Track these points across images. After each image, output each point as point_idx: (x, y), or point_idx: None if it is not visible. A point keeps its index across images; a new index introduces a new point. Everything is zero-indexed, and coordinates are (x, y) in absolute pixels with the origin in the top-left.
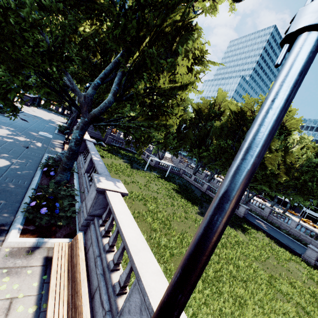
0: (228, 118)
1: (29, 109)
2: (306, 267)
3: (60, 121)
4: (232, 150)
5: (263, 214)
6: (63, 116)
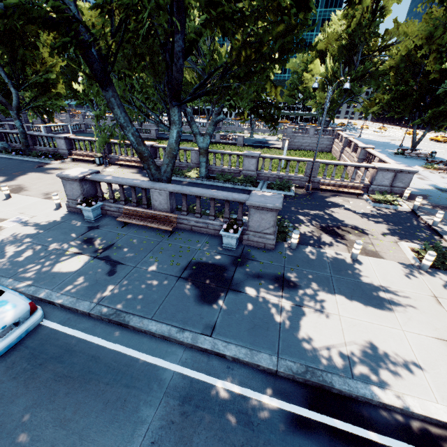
0: None
1: None
2: (192, 144)
3: None
4: None
5: None
6: None
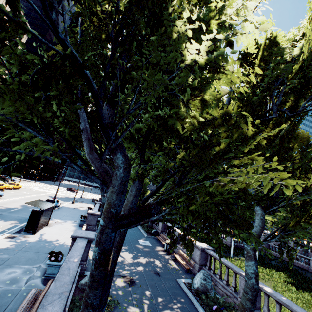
0: None
1: None
2: None
3: None
4: None
5: None
6: None
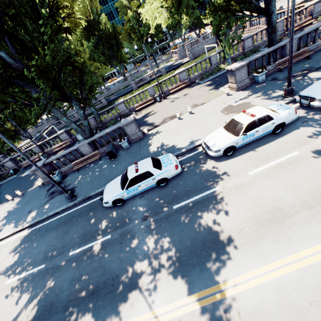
0: None
1: None
2: (138, 89)
3: None
4: None
5: (106, 95)
6: None
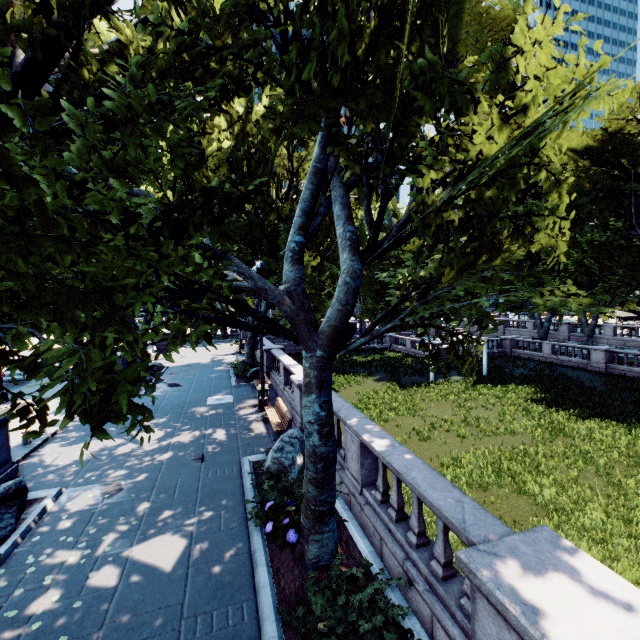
0: (576, 171)
1: (174, 356)
2: None
3: (229, 354)
4: (637, 239)
5: None
6: (228, 340)
